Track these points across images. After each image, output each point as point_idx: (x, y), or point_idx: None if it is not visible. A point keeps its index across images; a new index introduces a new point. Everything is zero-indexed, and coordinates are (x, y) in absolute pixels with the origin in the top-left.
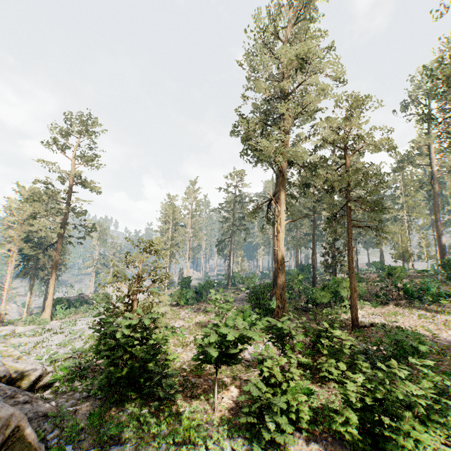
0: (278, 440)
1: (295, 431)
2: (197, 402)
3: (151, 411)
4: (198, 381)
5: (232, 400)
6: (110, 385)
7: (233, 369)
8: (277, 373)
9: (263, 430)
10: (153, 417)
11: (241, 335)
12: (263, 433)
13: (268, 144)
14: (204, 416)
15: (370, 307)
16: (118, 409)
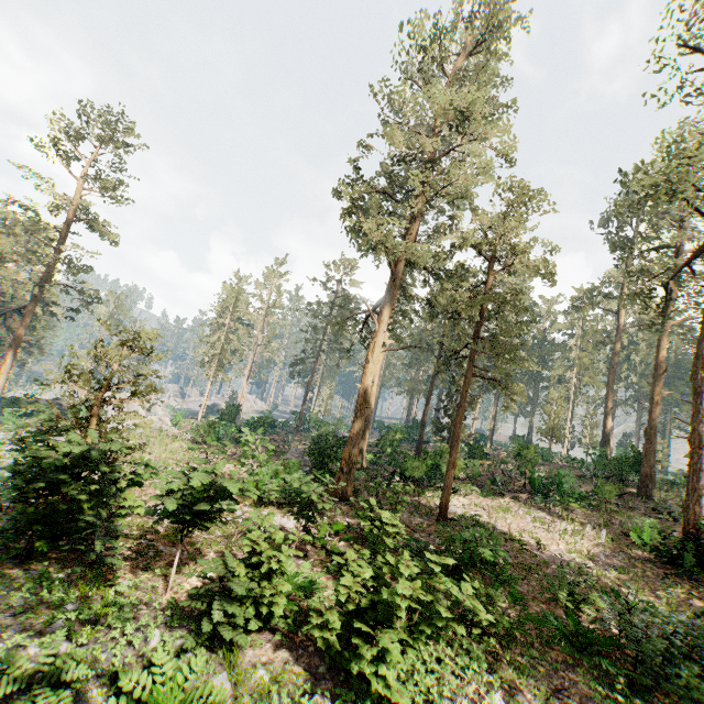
0: (223, 635)
1: (269, 633)
2: (149, 577)
3: (71, 577)
4: (168, 550)
5: (203, 582)
6: (20, 532)
7: (231, 543)
8: (268, 553)
9: (205, 620)
10: (69, 586)
11: (225, 490)
12: (203, 623)
13: (371, 228)
14: (147, 595)
15: (478, 496)
16: (21, 568)
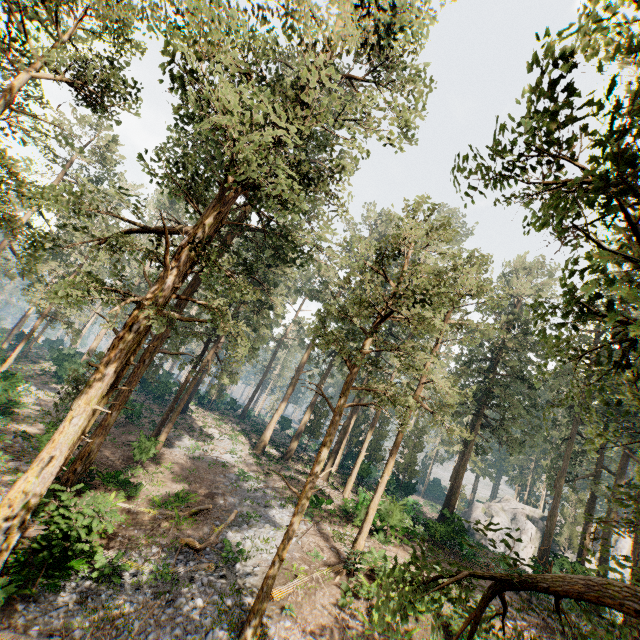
0: None
1: None
2: None
3: None
4: None
5: None
6: None
7: None
8: None
9: None
10: None
11: None
12: None
13: None
14: None
15: None
16: None
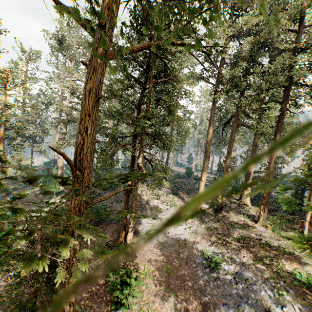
0: None
1: None
2: None
3: None
4: None
5: None
6: None
7: None
8: None
9: None
10: None
11: None
12: None
13: None
14: None
15: None
16: None
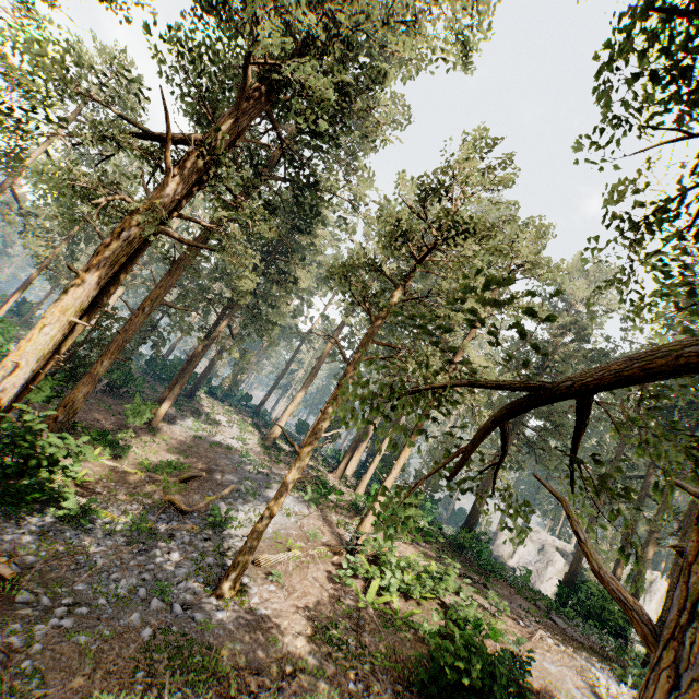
0: None
1: None
2: None
3: None
4: None
5: None
6: None
7: None
8: None
9: None
10: None
11: None
12: None
13: None
14: None
15: None
16: None
